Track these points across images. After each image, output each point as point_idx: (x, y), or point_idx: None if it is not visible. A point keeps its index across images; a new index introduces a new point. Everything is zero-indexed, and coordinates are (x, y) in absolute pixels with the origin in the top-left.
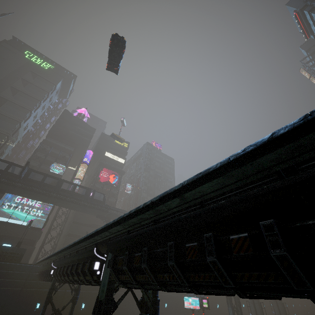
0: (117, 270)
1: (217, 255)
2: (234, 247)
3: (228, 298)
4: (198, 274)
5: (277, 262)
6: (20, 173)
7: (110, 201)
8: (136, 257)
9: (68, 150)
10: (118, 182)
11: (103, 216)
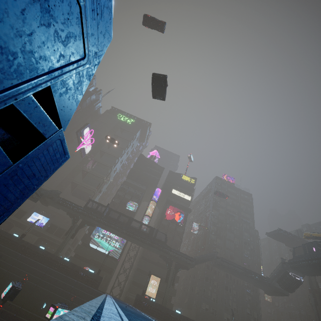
0: None
1: None
2: None
3: None
4: None
5: None
6: (103, 213)
7: (176, 240)
8: None
9: (141, 189)
10: (183, 220)
11: (166, 257)
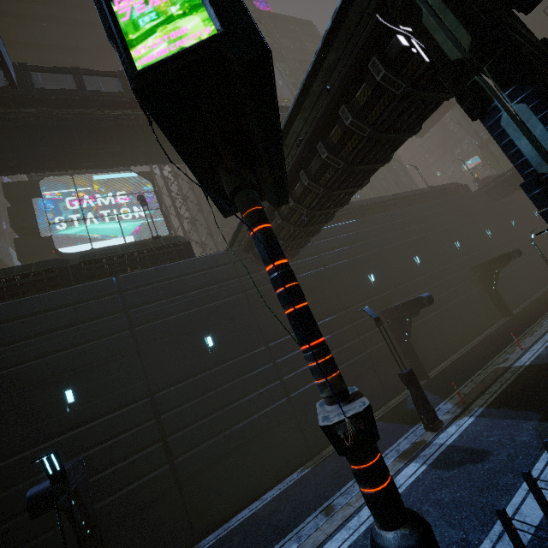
0: None
1: None
2: None
3: None
4: None
5: None
6: None
7: None
8: None
9: None
10: None
11: None
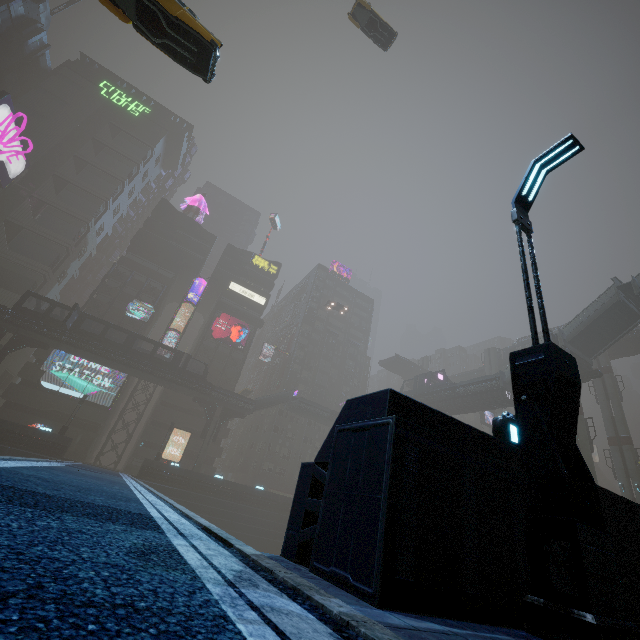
0: None
1: None
2: None
3: None
4: None
5: None
6: (64, 323)
7: (231, 373)
8: None
9: (162, 277)
10: (246, 340)
11: (205, 400)
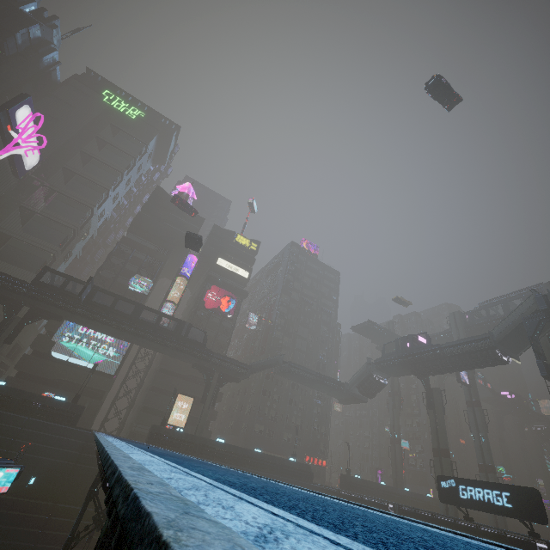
0: None
1: None
2: None
3: None
4: None
5: None
6: (80, 295)
7: (221, 341)
8: None
9: (158, 255)
10: (234, 310)
11: (203, 366)
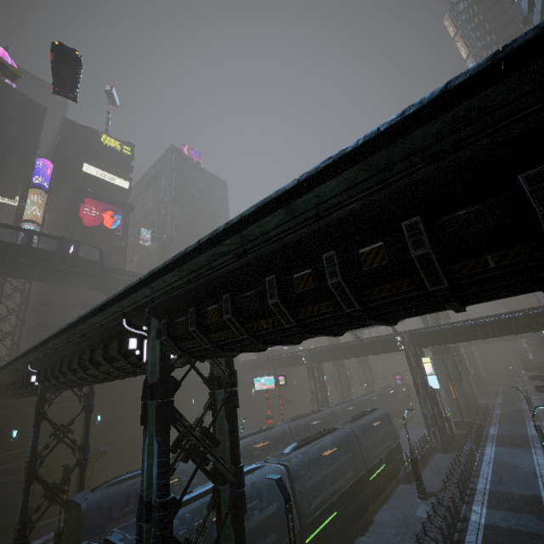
0: (176, 339)
1: (342, 275)
2: (365, 261)
3: (309, 370)
4: (311, 307)
5: (417, 264)
6: None
7: (114, 262)
8: (210, 311)
9: None
10: (123, 226)
11: (105, 287)
